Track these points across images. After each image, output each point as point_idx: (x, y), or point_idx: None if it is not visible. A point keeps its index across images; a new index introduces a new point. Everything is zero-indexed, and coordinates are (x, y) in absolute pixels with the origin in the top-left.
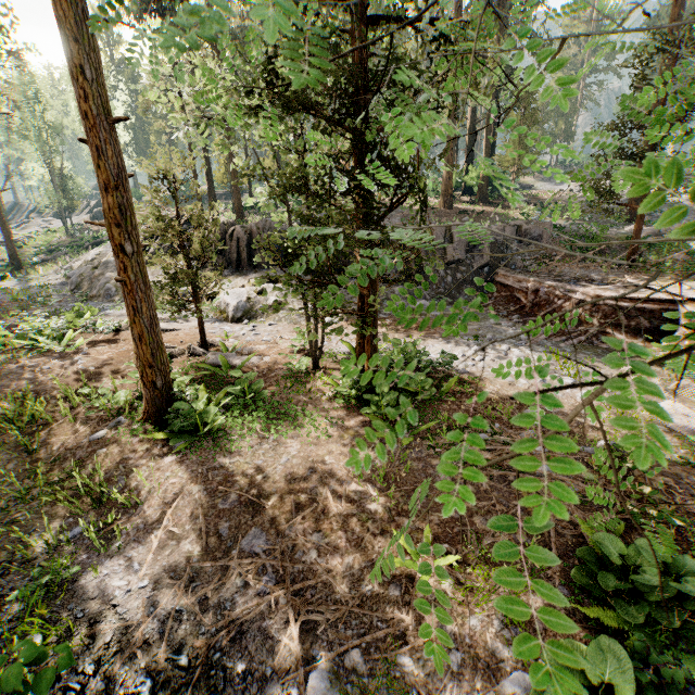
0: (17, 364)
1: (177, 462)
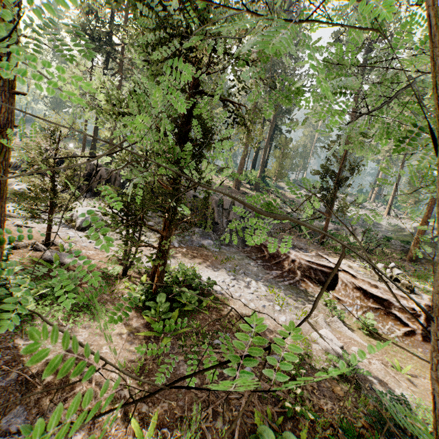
0: None
1: None
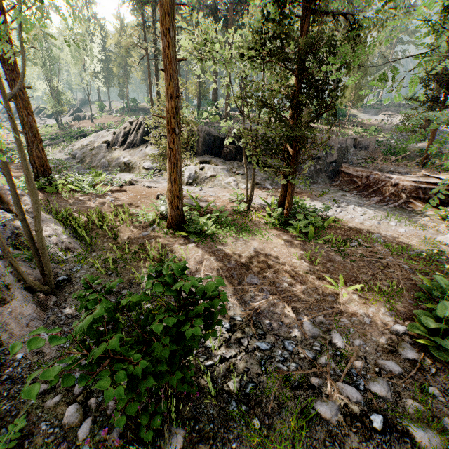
0: (75, 199)
1: (196, 246)
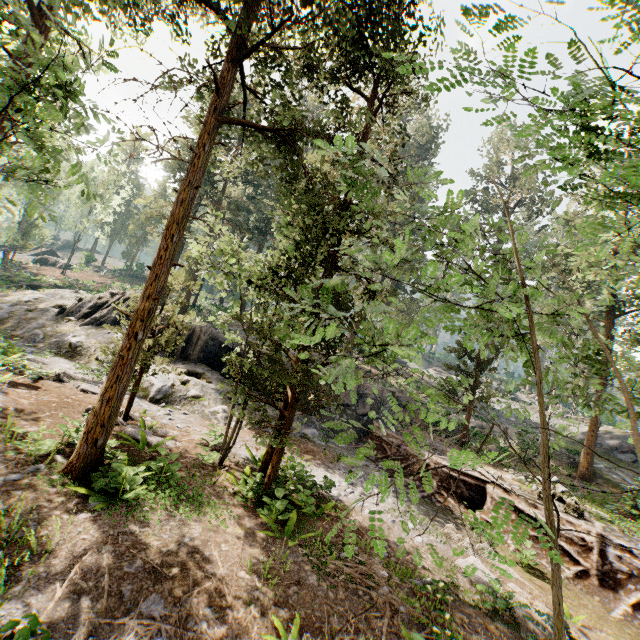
0: None
1: (91, 519)
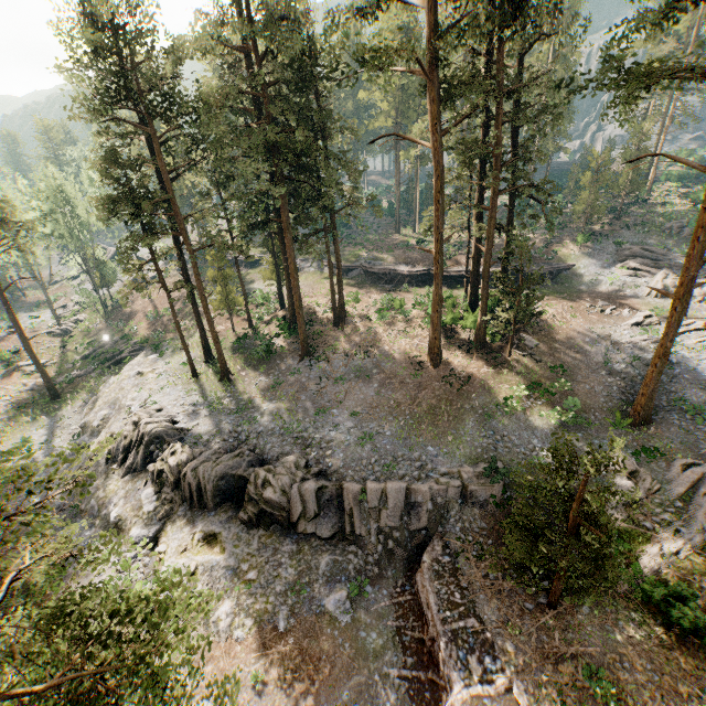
0: None
1: None
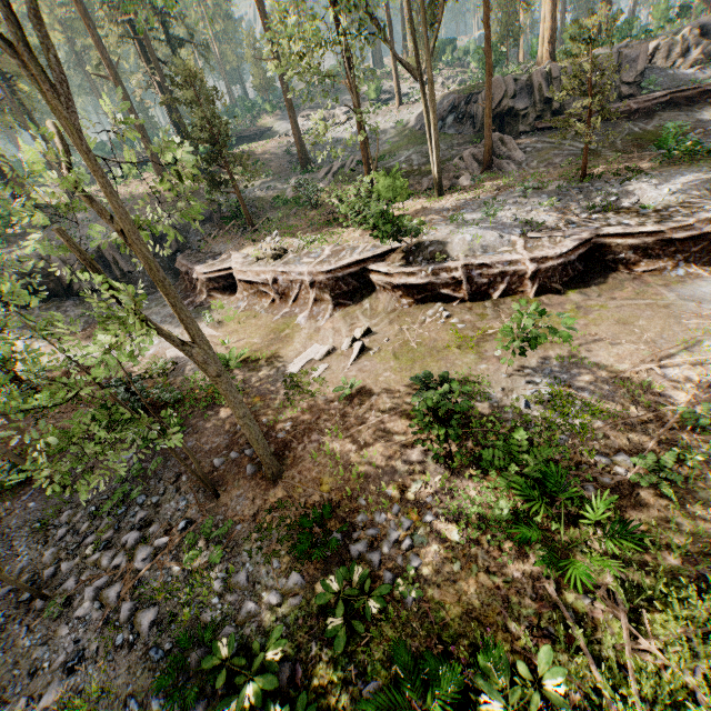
0: None
1: None
